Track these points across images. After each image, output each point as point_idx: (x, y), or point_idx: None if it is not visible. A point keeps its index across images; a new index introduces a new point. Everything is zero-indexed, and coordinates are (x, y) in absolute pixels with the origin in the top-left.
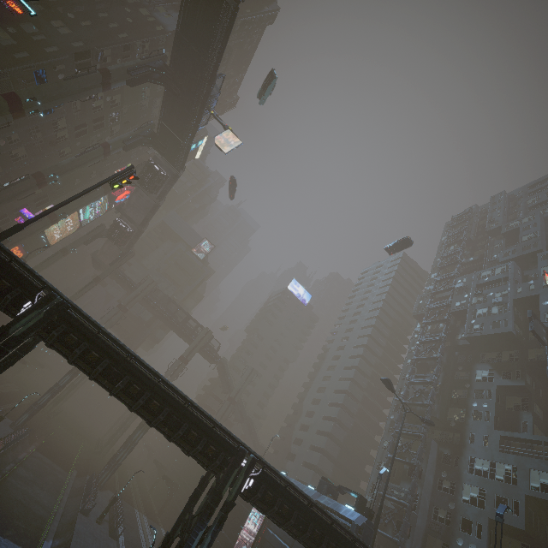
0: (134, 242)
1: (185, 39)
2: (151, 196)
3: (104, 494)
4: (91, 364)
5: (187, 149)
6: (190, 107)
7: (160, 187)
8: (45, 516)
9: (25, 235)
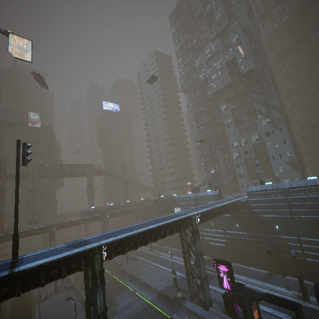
0: None
1: None
2: None
3: None
4: (132, 247)
5: None
6: None
7: None
8: (111, 279)
9: None
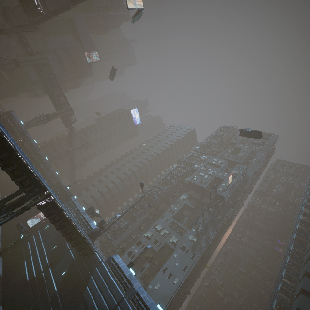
0: (41, 22)
1: None
2: None
3: None
4: None
5: None
6: None
7: None
8: None
9: None
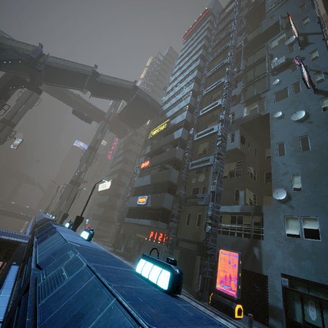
0: None
1: None
2: None
3: None
4: None
5: None
6: None
7: None
8: None
9: None
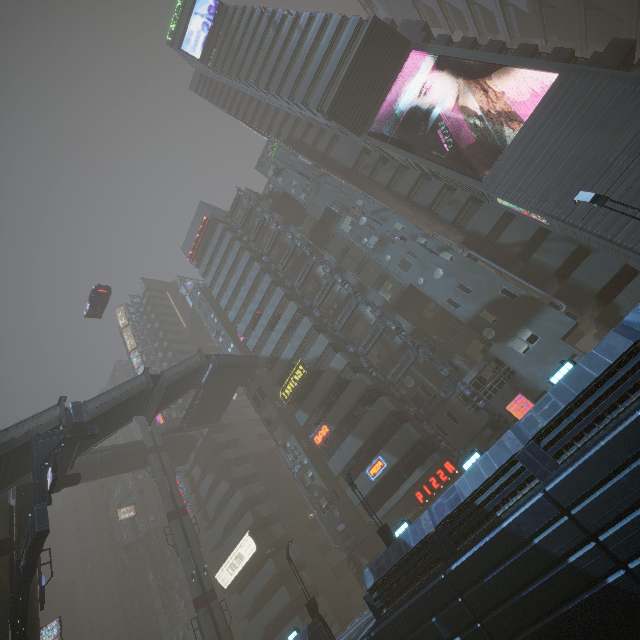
0: None
1: None
2: None
3: None
4: None
5: None
6: None
7: None
8: None
9: None
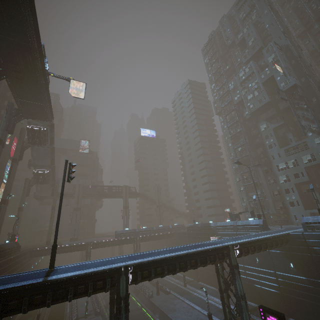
0: (54, 175)
1: (0, 36)
2: (46, 146)
3: (144, 282)
4: (160, 273)
5: (49, 106)
6: (36, 81)
7: (47, 138)
8: (140, 312)
9: (0, 223)
